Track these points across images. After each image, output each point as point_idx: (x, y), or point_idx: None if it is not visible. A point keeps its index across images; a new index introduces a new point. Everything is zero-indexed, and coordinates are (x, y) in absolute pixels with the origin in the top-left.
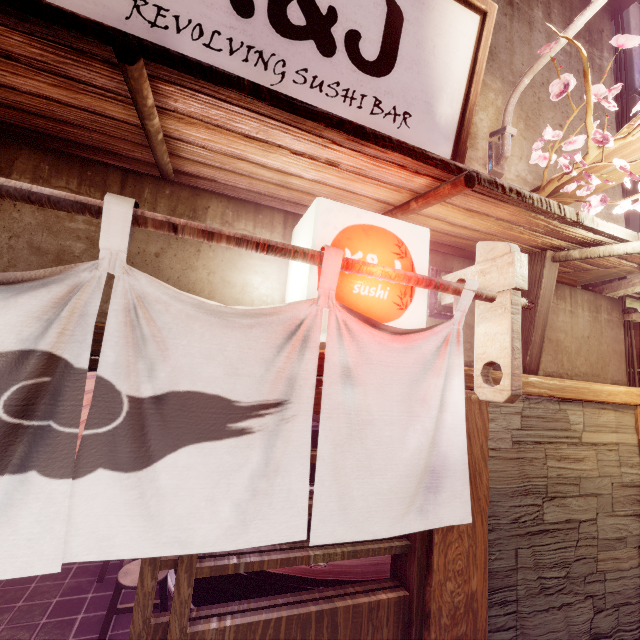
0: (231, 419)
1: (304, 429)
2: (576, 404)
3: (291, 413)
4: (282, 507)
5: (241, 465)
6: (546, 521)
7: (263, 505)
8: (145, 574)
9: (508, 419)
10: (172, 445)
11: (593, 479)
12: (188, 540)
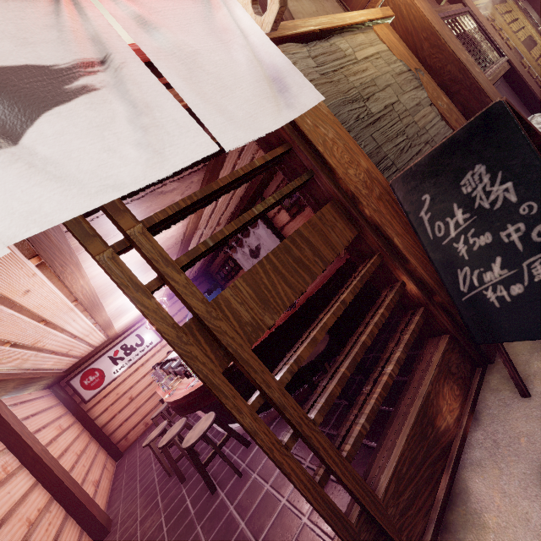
0: (64, 82)
1: (144, 73)
2: (337, 37)
3: (119, 61)
4: (180, 133)
5: (113, 118)
6: (374, 113)
7: (161, 136)
8: (140, 300)
9: (305, 62)
10: (23, 122)
11: (380, 77)
12: (119, 184)
